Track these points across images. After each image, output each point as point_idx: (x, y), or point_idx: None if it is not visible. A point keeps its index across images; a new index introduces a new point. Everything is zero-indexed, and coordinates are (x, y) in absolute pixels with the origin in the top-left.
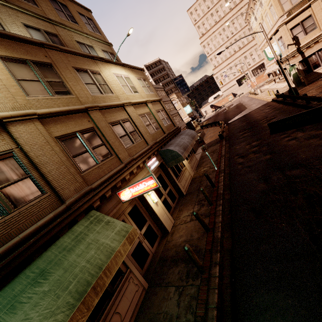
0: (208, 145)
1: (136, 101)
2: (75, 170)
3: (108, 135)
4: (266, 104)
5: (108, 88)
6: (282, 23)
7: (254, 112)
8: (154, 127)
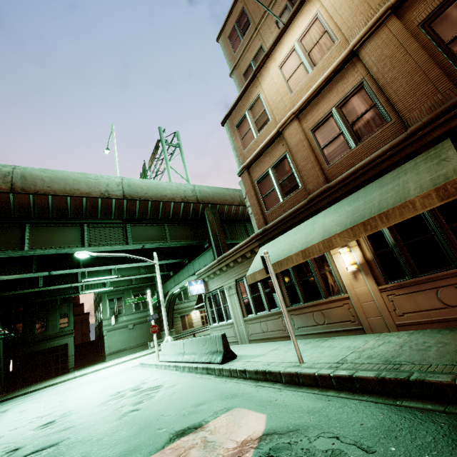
0: None
1: None
2: (440, 72)
3: None
4: None
5: None
6: None
7: None
8: None
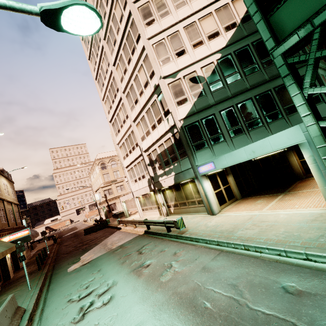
0: (41, 249)
1: (9, 200)
2: None
3: None
4: (90, 226)
5: None
6: (101, 187)
7: (81, 230)
8: (13, 219)
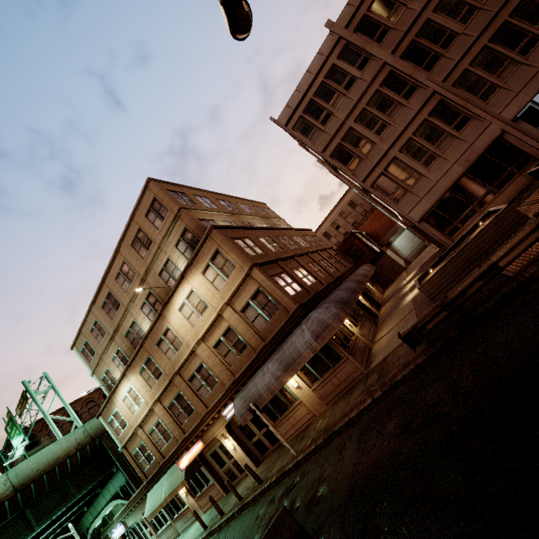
0: None
1: (204, 331)
2: (178, 426)
3: (188, 395)
4: None
5: (178, 340)
6: None
7: None
8: (237, 350)
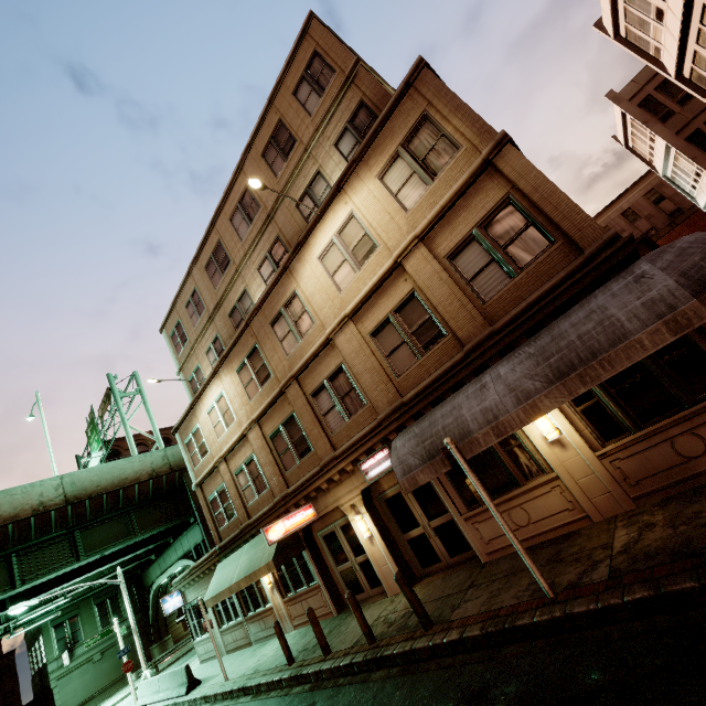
0: None
1: (359, 299)
2: (280, 472)
3: (306, 420)
4: None
5: (308, 316)
6: None
7: None
8: (419, 343)
